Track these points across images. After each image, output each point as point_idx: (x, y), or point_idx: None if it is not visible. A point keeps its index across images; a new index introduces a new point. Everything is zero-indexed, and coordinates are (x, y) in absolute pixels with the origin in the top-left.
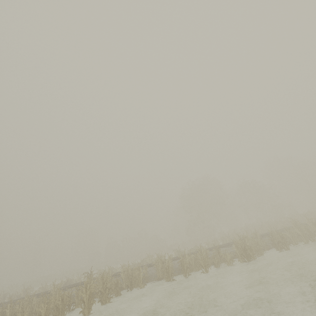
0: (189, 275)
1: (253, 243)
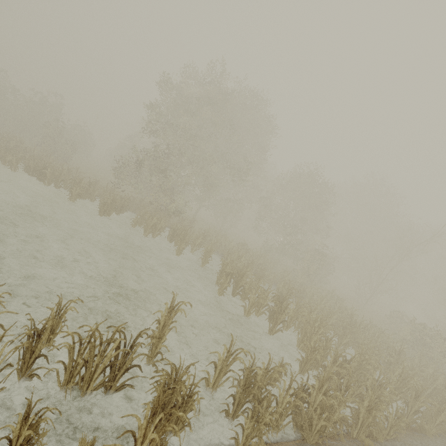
0: None
1: None
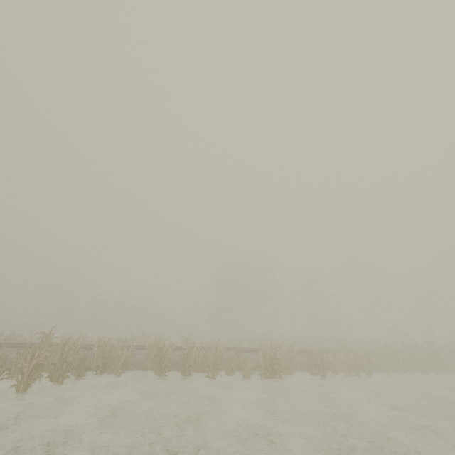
0: (188, 375)
1: (285, 358)
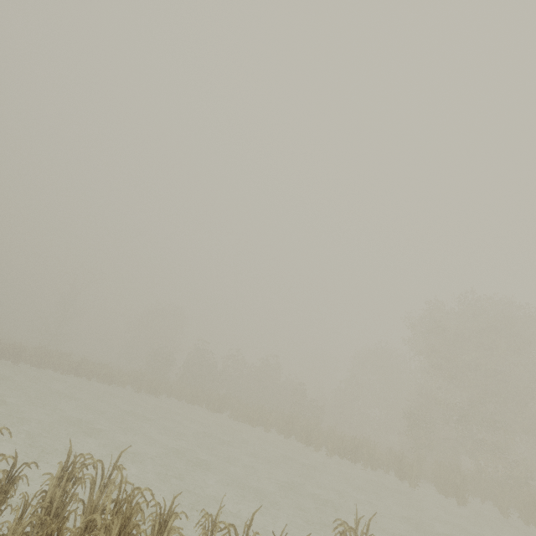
0: None
1: None
